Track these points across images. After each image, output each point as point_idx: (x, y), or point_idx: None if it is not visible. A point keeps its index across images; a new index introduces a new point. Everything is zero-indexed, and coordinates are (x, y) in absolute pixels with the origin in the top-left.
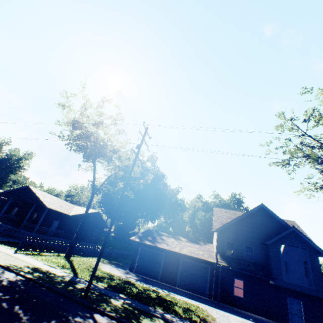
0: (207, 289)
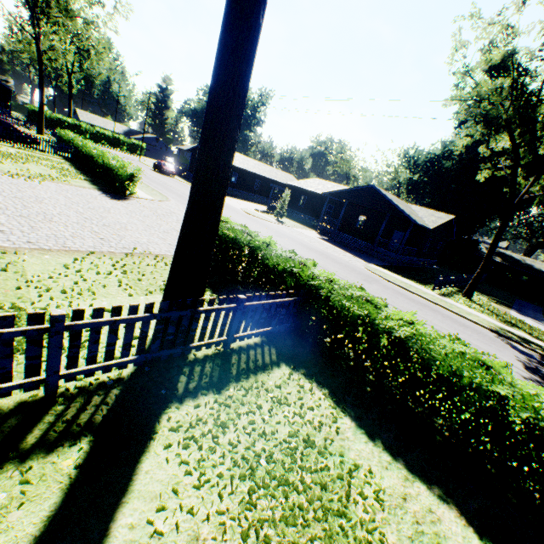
0: None
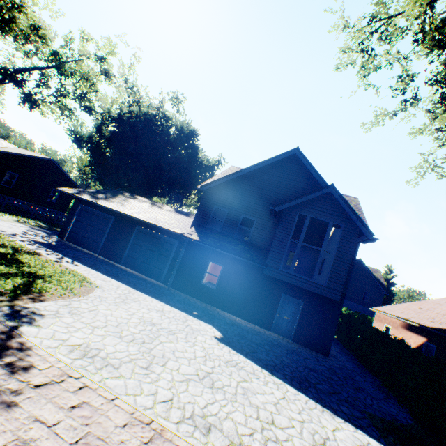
0: (165, 273)
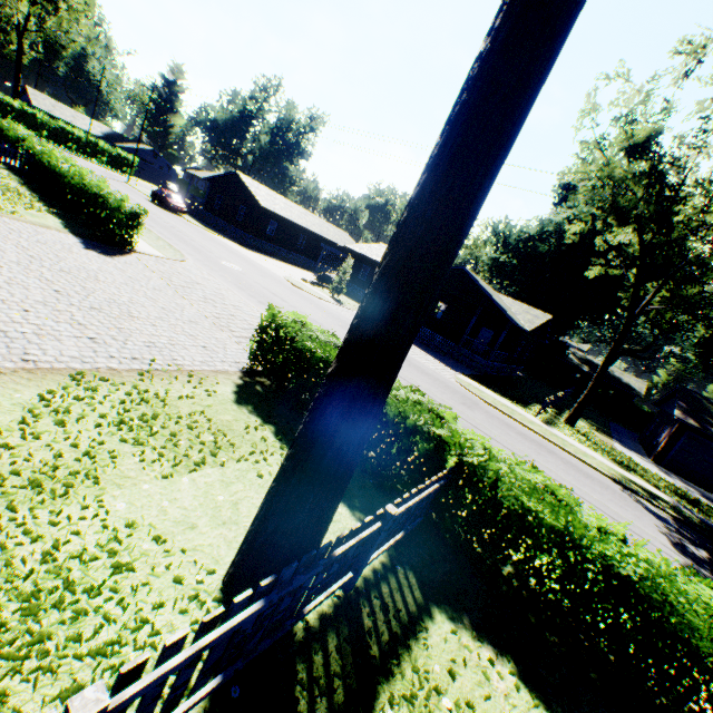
0: None
